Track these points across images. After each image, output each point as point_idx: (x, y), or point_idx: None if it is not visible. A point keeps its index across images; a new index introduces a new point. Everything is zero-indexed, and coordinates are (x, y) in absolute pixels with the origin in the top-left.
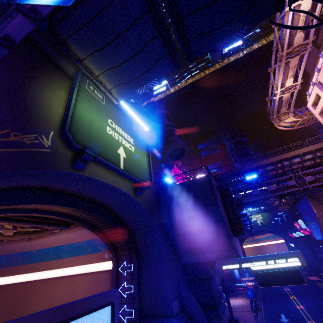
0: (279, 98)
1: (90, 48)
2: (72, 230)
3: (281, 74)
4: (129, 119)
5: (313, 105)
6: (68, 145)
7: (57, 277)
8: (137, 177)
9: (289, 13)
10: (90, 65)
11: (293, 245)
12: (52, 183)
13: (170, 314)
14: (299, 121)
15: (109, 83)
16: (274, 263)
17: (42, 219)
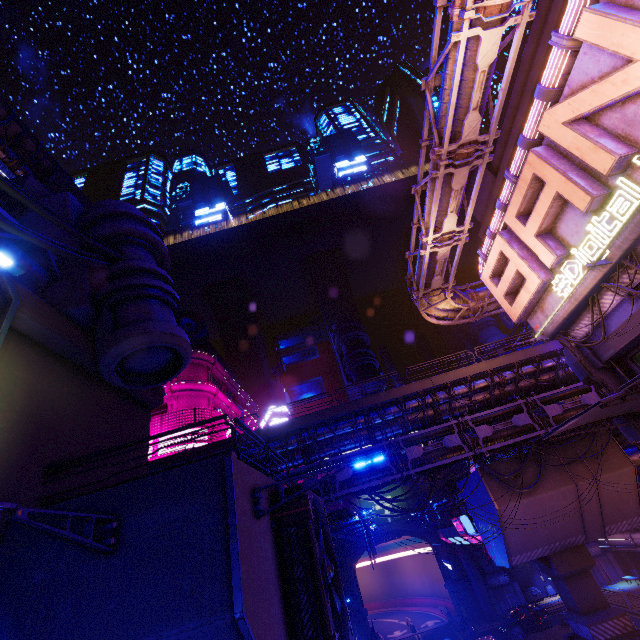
0: (430, 257)
1: None
2: None
3: (436, 200)
4: None
5: (492, 276)
6: None
7: None
8: None
9: (459, 51)
10: None
11: (450, 567)
12: None
13: None
14: (462, 311)
15: None
16: None
17: None
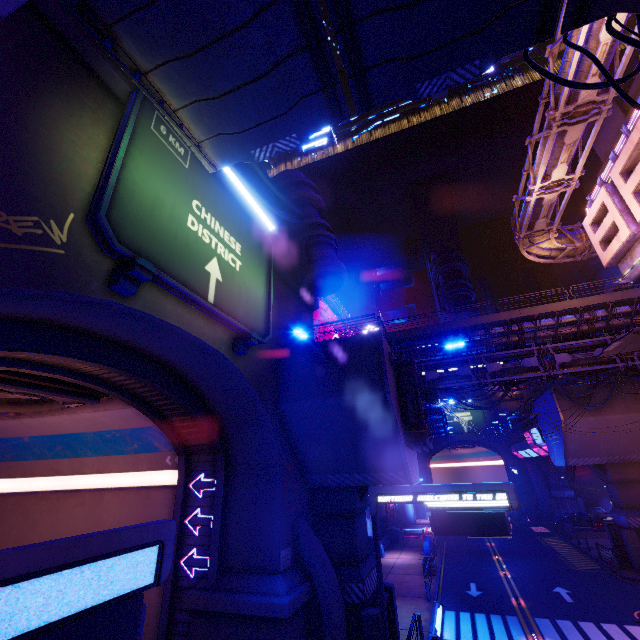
0: (537, 201)
1: (163, 52)
2: (104, 407)
3: (547, 154)
4: (238, 204)
5: (593, 223)
6: (104, 245)
7: (69, 490)
8: (239, 322)
9: (581, 34)
10: (161, 87)
11: (516, 471)
12: (67, 316)
13: (274, 569)
14: (566, 250)
15: (198, 128)
16: (465, 498)
17: (43, 381)
